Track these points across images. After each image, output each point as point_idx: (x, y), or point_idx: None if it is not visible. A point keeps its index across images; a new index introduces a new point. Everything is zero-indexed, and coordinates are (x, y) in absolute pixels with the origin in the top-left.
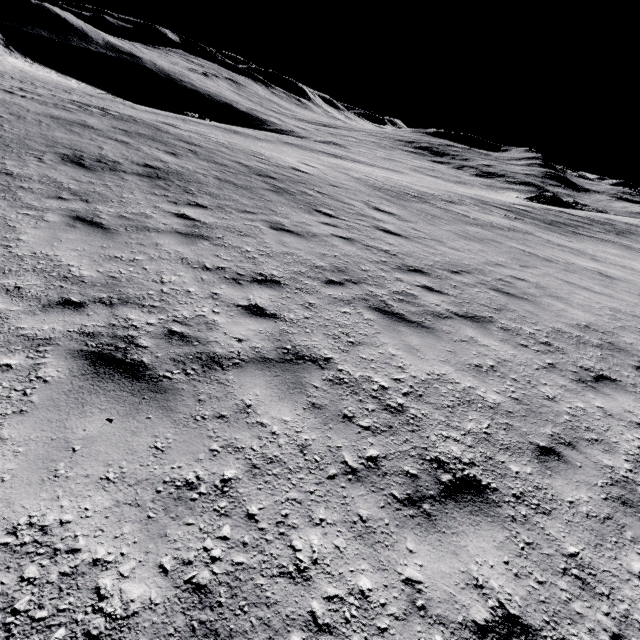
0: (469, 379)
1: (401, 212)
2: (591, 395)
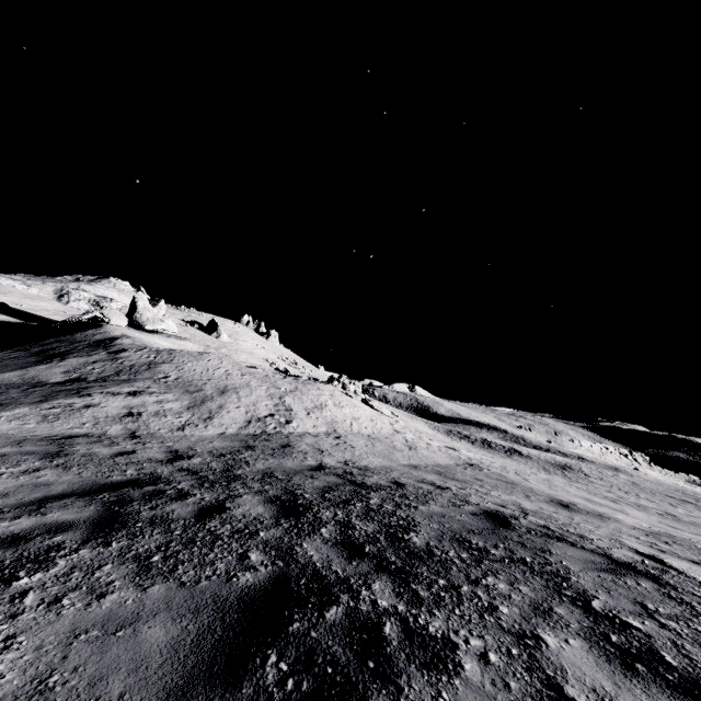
0: None
1: None
2: None
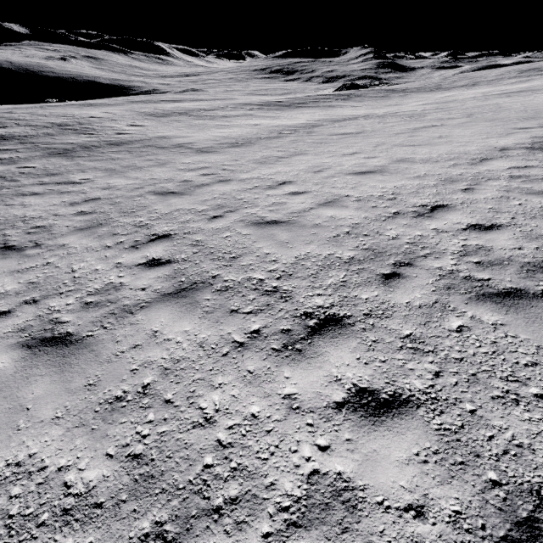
0: (87, 162)
1: (152, 124)
2: (137, 158)
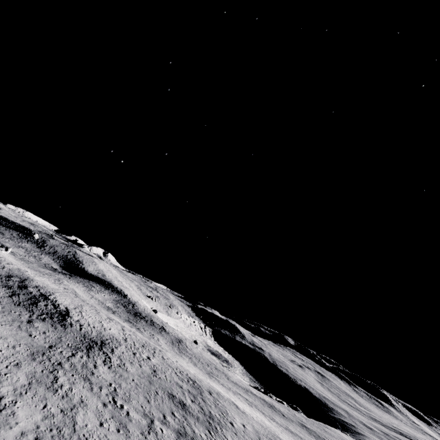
0: None
1: None
2: None
